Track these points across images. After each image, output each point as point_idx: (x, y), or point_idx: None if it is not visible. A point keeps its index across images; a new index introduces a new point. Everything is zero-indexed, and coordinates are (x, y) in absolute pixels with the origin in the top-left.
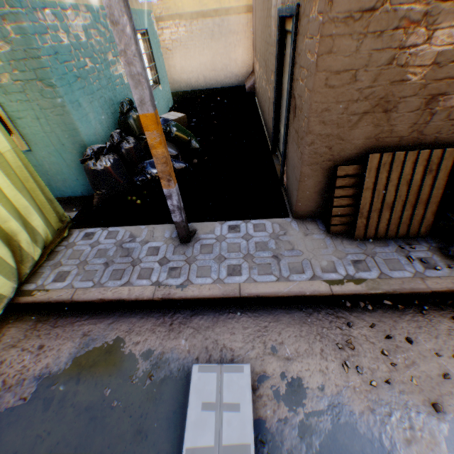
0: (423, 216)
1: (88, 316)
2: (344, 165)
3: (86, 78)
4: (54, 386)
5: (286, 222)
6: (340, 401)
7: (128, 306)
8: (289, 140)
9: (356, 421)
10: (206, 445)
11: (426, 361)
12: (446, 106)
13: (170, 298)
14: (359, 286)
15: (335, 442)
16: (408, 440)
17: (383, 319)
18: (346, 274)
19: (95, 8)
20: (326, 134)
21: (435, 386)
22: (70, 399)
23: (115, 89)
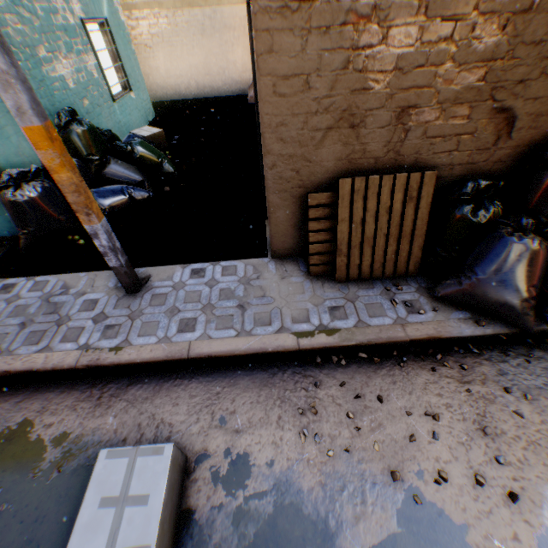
0: (411, 252)
1: None
2: (316, 192)
3: None
4: None
5: (263, 263)
6: (288, 479)
7: (47, 378)
8: None
9: (303, 500)
10: None
11: (395, 422)
12: (421, 121)
13: (99, 365)
14: (331, 337)
15: (274, 528)
16: (357, 517)
17: (357, 375)
18: (319, 323)
19: None
20: (289, 154)
21: (399, 450)
22: None
23: (53, 95)
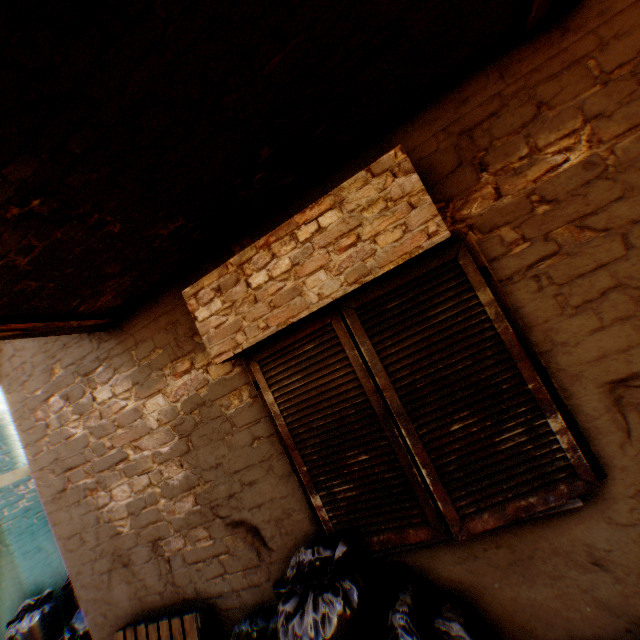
0: None
1: None
2: None
3: None
4: None
5: None
6: None
7: None
8: None
9: None
10: None
11: None
12: (174, 548)
13: None
14: None
15: None
16: None
17: None
18: None
19: None
20: (94, 597)
21: None
22: None
23: None
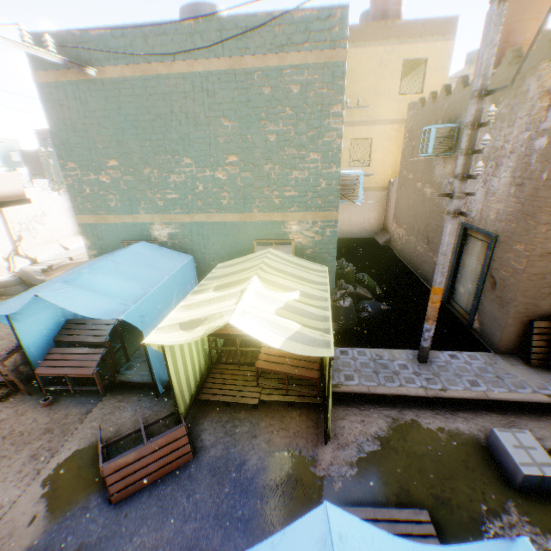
0: None
1: (380, 405)
2: (536, 320)
3: None
4: (391, 442)
5: (490, 355)
6: None
7: (406, 401)
8: (484, 299)
9: None
10: (527, 462)
11: None
12: None
13: (439, 396)
14: None
15: None
16: None
17: None
18: None
19: None
20: (524, 302)
21: None
22: (408, 449)
23: None
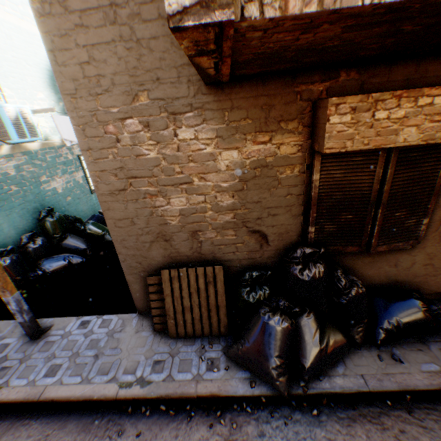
0: (219, 318)
1: None
2: (152, 276)
3: (9, 199)
4: None
5: (131, 318)
6: None
7: None
8: None
9: None
10: None
11: None
12: (207, 237)
13: None
14: (142, 389)
15: None
16: None
17: (152, 426)
18: (141, 375)
19: (35, 150)
20: (132, 254)
21: None
22: None
23: (44, 199)
